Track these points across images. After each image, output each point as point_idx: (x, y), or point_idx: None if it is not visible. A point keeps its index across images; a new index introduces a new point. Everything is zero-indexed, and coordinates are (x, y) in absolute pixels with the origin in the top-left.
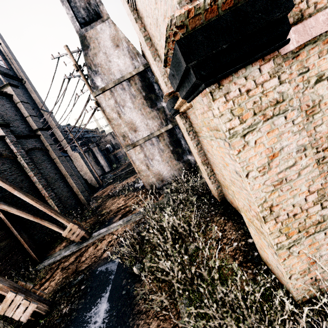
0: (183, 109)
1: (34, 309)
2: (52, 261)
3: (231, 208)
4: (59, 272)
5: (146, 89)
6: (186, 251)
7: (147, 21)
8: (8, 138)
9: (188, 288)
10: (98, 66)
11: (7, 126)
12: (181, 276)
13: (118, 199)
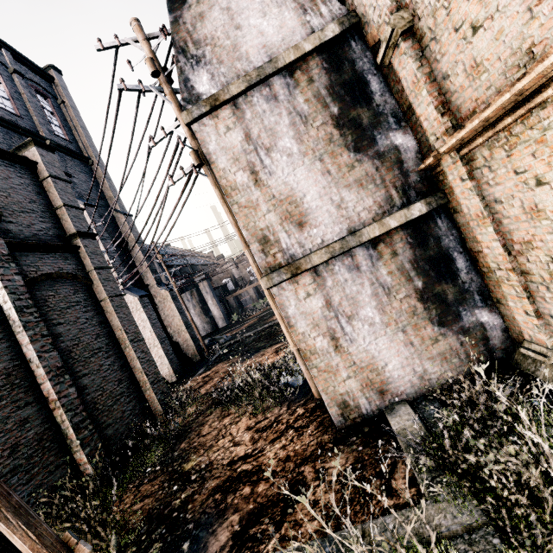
0: None
1: None
2: None
3: None
4: None
5: (344, 94)
6: None
7: None
8: None
9: None
10: (205, 43)
11: None
12: None
13: (235, 420)
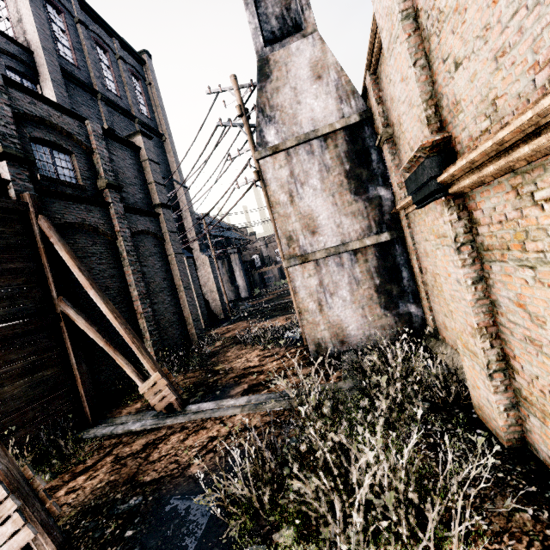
0: (475, 177)
1: (29, 541)
2: (108, 432)
3: None
4: (109, 463)
5: (354, 158)
6: None
7: None
8: (114, 207)
9: None
10: (277, 109)
11: (118, 189)
12: None
13: (250, 351)
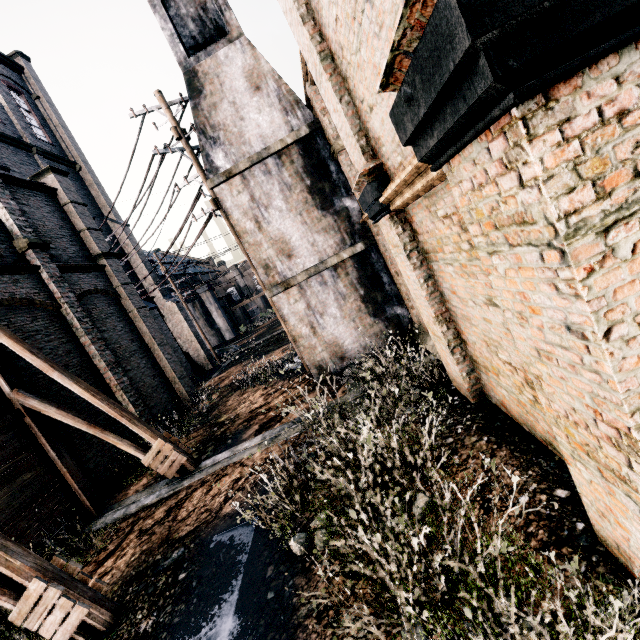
0: (402, 200)
1: (82, 619)
2: (120, 515)
3: (504, 418)
4: (135, 539)
5: (314, 172)
6: (408, 511)
7: (330, 16)
8: (46, 270)
9: (421, 598)
10: (219, 128)
11: (44, 247)
12: (406, 570)
13: (252, 394)
